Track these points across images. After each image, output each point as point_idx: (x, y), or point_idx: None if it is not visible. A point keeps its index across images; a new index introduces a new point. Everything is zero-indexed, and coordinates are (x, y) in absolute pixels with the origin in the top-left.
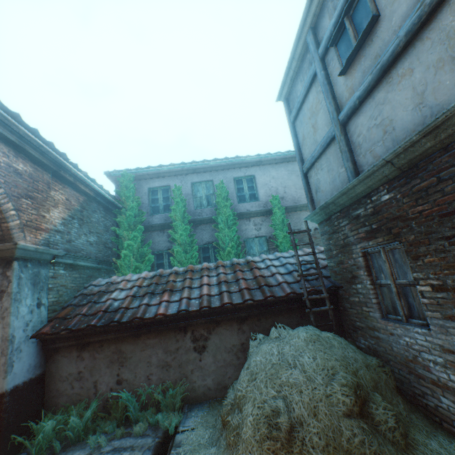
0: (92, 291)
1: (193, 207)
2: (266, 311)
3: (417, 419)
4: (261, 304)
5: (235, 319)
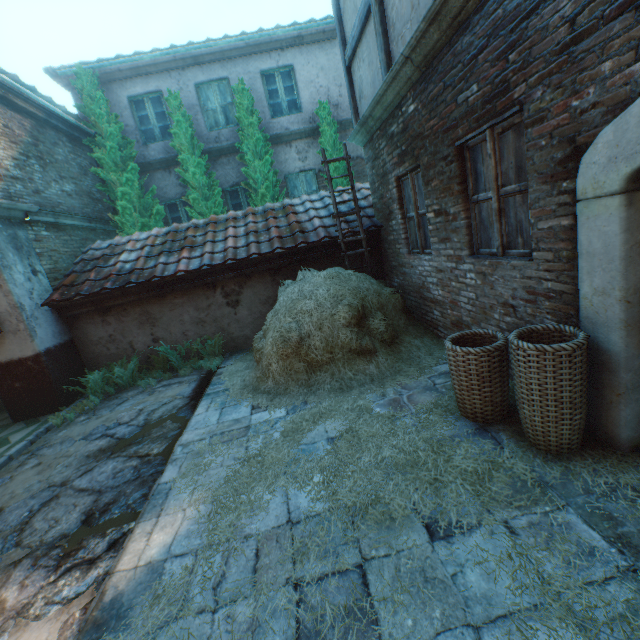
0: (93, 256)
1: (206, 128)
2: (300, 260)
3: (414, 329)
4: (294, 253)
5: (268, 271)
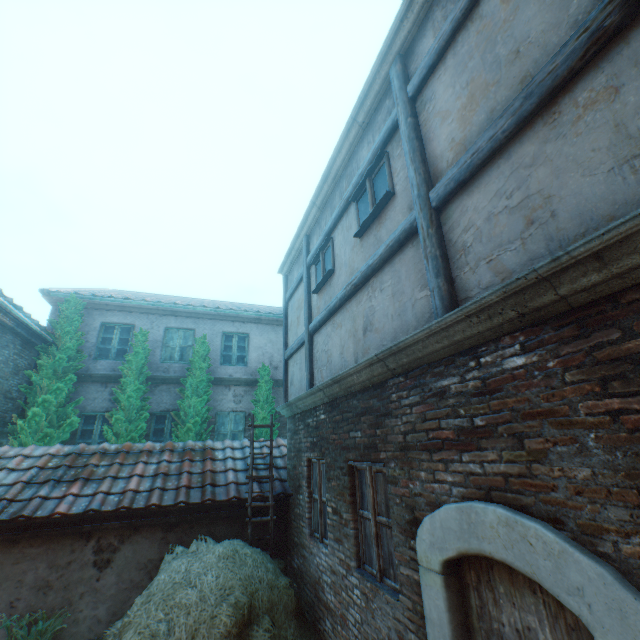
0: None
1: (160, 359)
2: (202, 517)
3: None
4: (198, 508)
5: (162, 525)
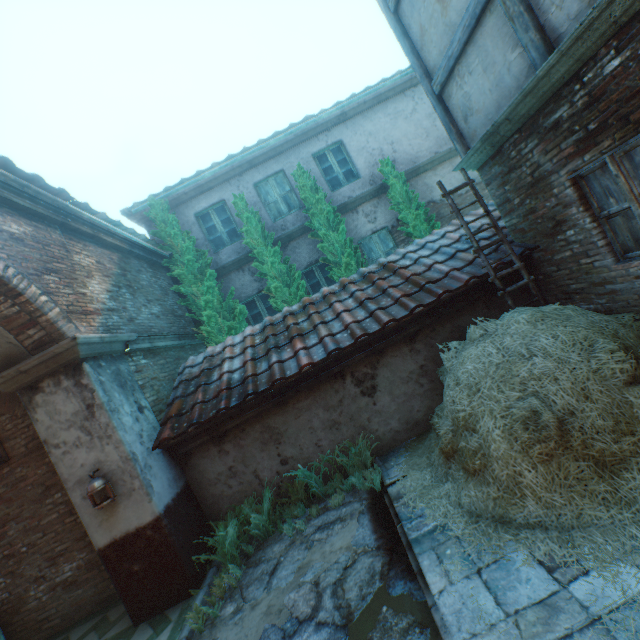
0: (191, 374)
1: (270, 220)
2: (440, 316)
3: None
4: (431, 309)
5: (402, 340)
